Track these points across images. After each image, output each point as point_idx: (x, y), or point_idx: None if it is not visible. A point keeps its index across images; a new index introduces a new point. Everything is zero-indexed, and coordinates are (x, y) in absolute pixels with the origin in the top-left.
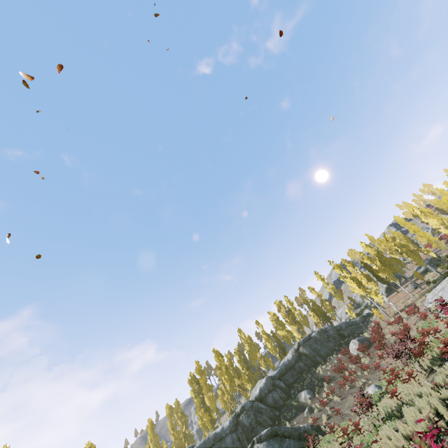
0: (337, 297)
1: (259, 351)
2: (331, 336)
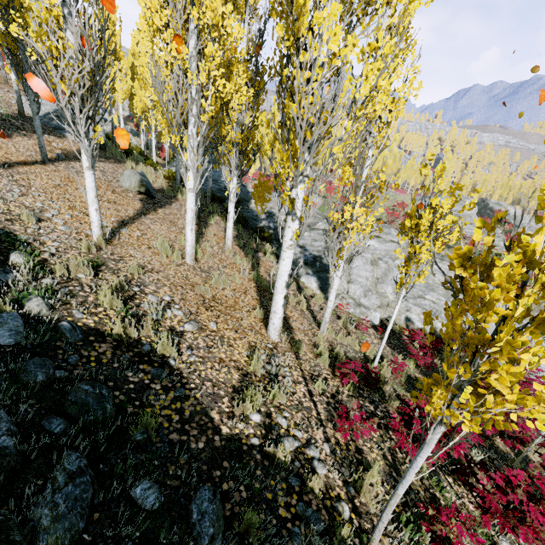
0: None
1: None
2: None
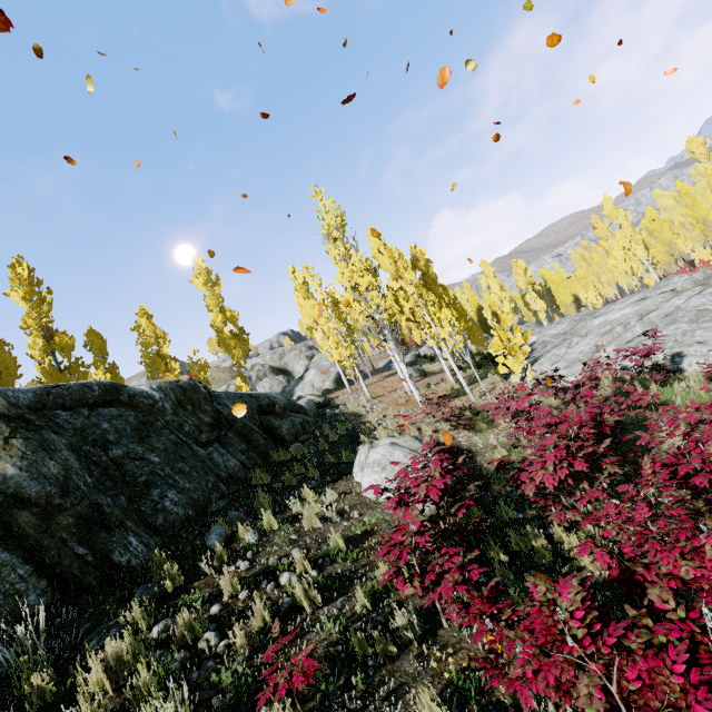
0: (233, 346)
1: None
2: (235, 422)
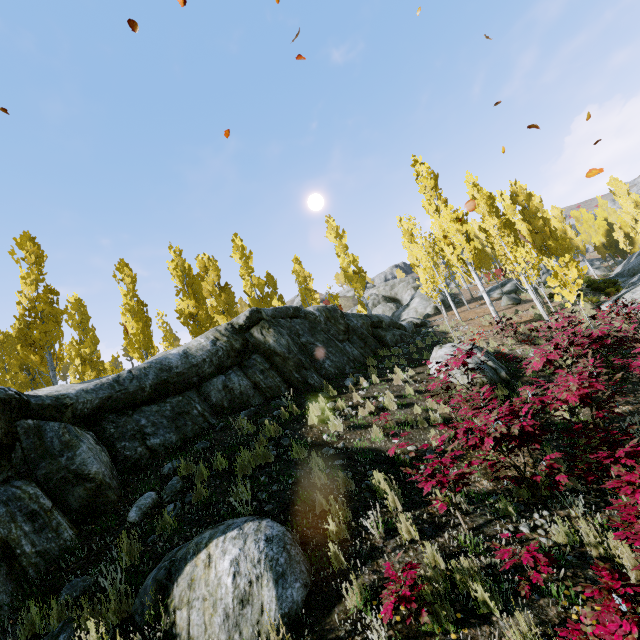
0: (355, 281)
1: (95, 347)
2: (357, 331)
